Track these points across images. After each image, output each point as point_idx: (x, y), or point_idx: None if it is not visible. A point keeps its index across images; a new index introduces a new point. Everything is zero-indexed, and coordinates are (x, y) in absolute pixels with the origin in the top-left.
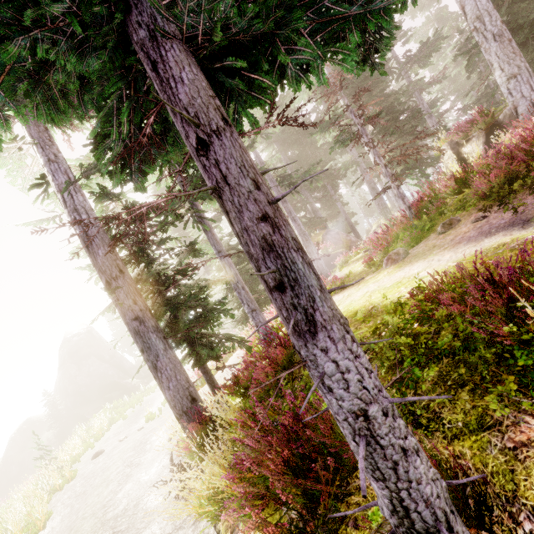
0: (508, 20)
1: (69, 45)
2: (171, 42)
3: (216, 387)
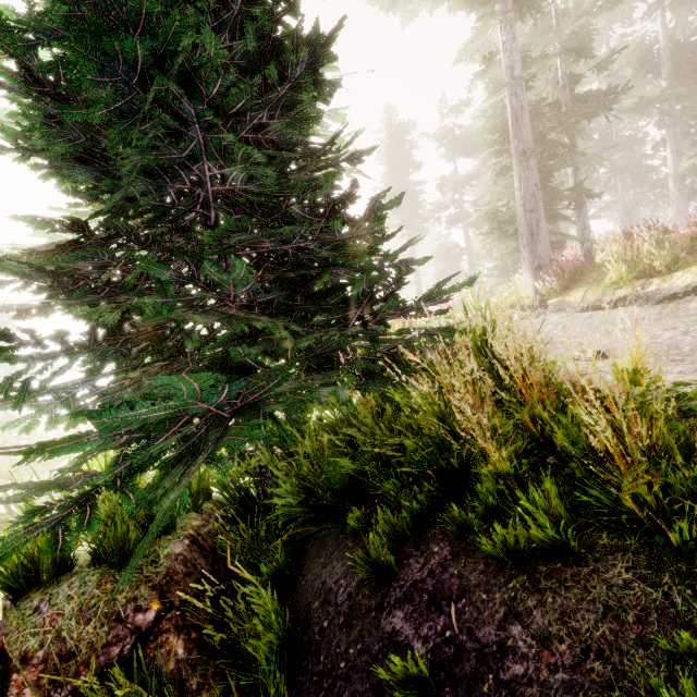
0: None
1: None
2: None
3: None
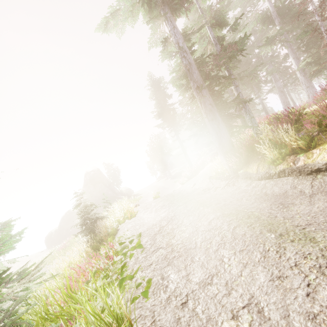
0: None
1: None
2: None
3: None
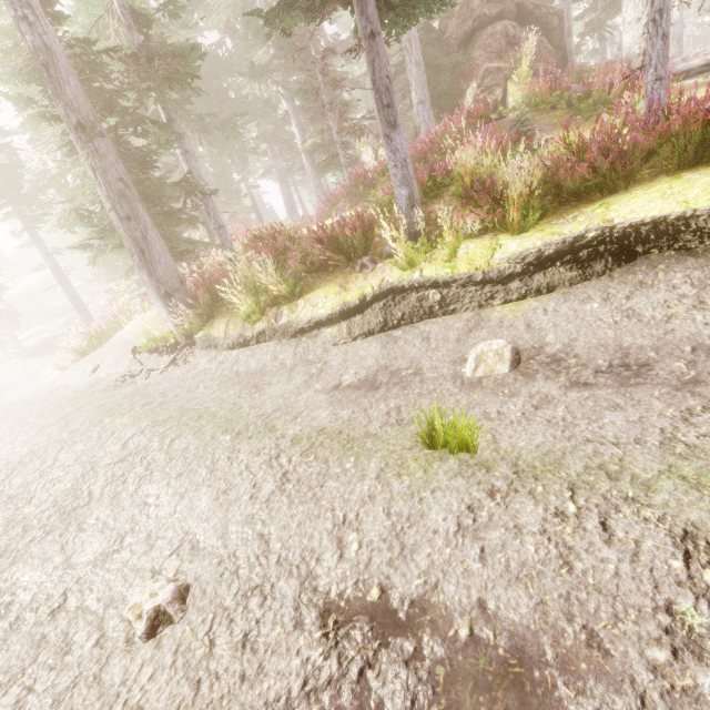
0: (423, 56)
1: None
2: None
3: None
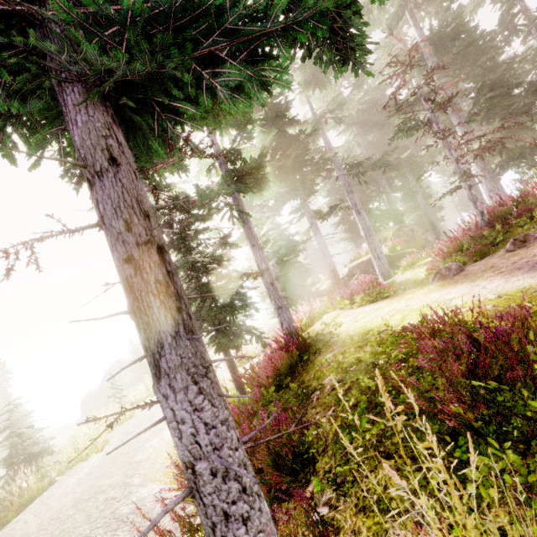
0: None
1: (8, 92)
2: (73, 85)
3: (235, 373)
